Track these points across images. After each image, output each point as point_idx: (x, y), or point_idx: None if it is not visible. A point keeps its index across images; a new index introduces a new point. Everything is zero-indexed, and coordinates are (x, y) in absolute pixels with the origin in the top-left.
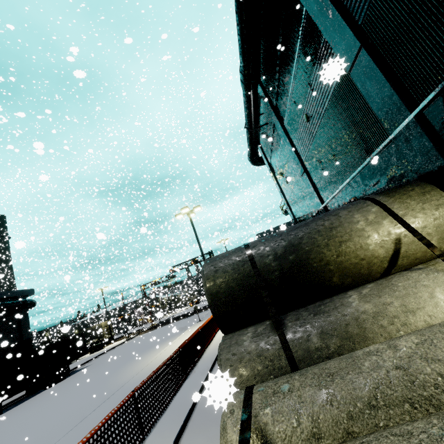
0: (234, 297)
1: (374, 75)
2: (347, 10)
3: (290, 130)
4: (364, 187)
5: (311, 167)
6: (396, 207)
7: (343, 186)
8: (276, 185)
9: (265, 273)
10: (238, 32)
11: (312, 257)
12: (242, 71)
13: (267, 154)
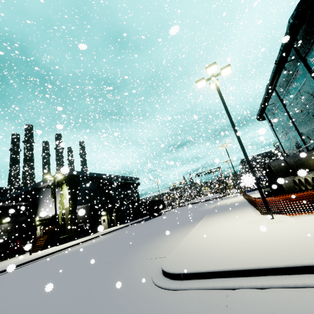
0: (281, 170)
1: None
2: None
3: (289, 111)
4: None
5: (300, 129)
6: None
7: None
8: (272, 132)
9: (291, 165)
10: (271, 77)
11: (305, 162)
12: (268, 87)
13: (268, 115)
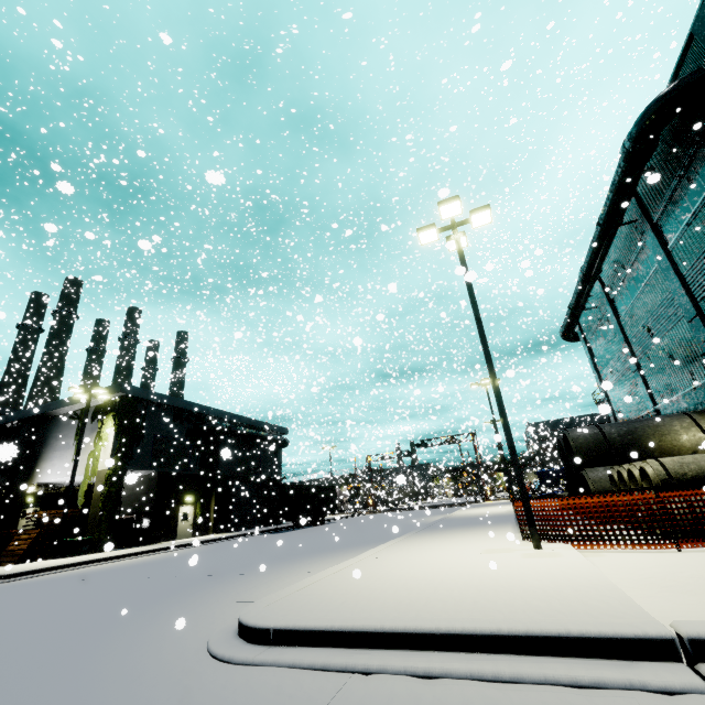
0: (591, 451)
1: (704, 335)
2: (690, 289)
3: (626, 327)
4: (697, 402)
5: (646, 368)
6: (702, 422)
7: (677, 396)
8: (592, 369)
9: (611, 442)
10: (590, 251)
11: (643, 439)
12: (584, 272)
13: (586, 332)
